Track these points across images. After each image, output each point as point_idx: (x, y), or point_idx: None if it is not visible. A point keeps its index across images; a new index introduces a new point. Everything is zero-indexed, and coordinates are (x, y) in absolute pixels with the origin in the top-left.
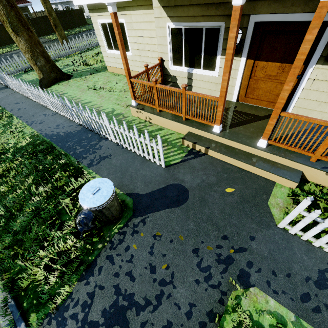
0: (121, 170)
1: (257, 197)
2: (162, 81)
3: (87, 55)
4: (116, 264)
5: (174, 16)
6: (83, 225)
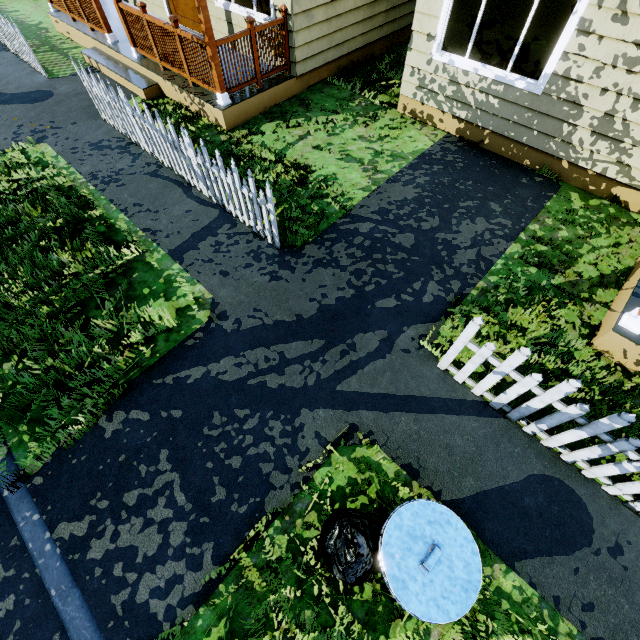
0: (2, 77)
1: None
2: None
3: None
4: None
5: None
6: None
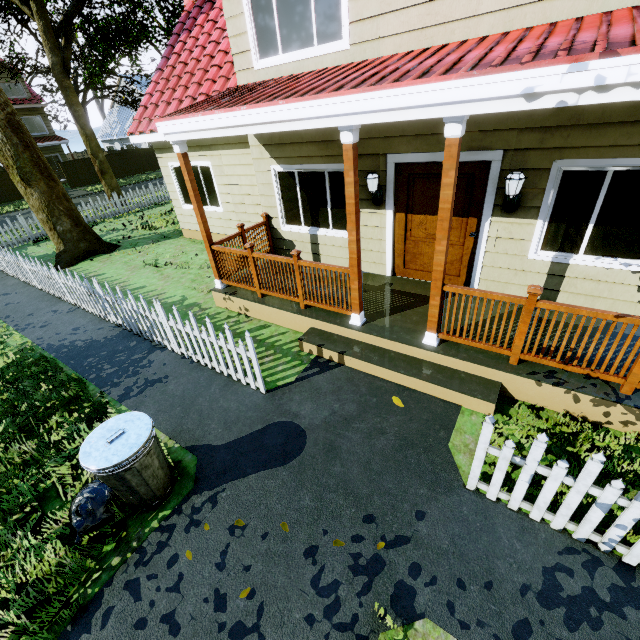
0: (182, 403)
1: (430, 435)
2: (271, 248)
3: (152, 214)
4: (144, 599)
5: (281, 156)
6: (85, 515)
